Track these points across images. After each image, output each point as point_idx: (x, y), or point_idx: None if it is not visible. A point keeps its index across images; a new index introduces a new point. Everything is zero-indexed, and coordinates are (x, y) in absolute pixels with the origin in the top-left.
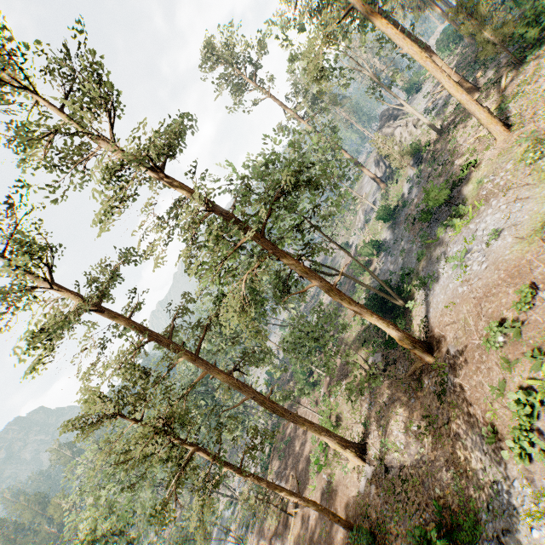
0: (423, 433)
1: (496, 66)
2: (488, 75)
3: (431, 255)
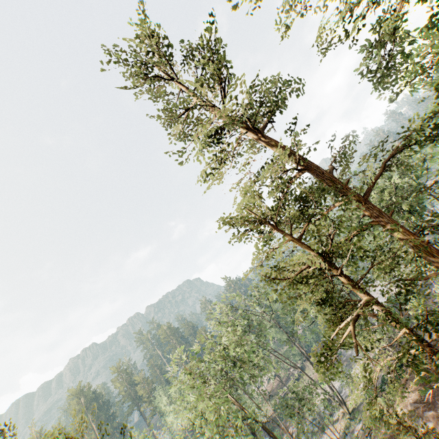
0: None
1: None
2: None
3: None
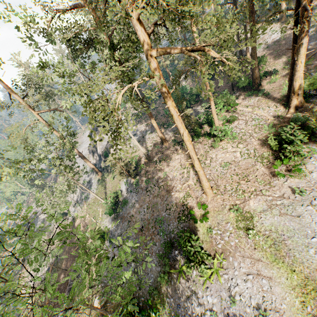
0: None
1: (174, 132)
2: (169, 134)
3: (176, 285)
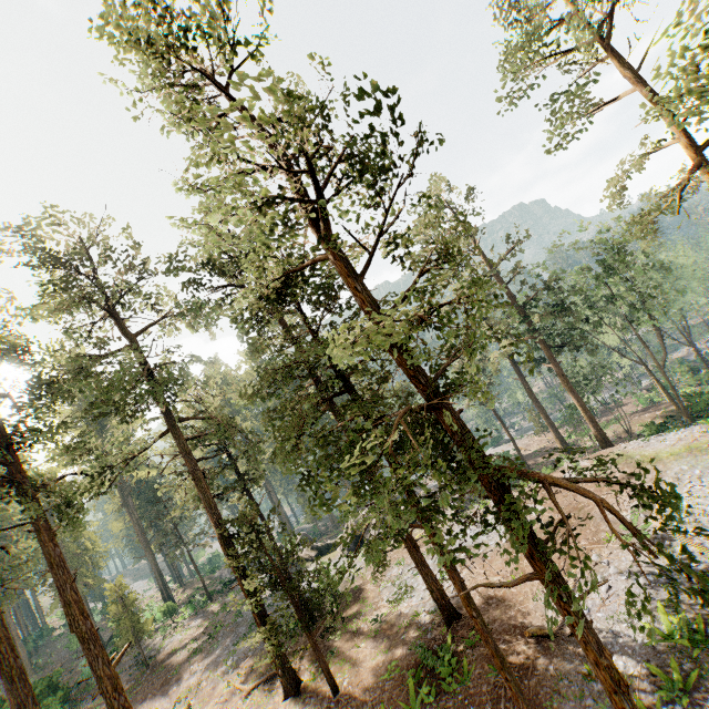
0: None
1: None
2: None
3: None
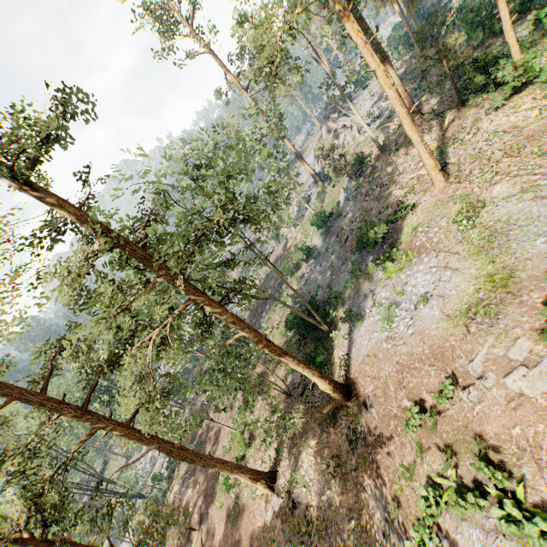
0: (332, 474)
1: (441, 97)
2: (432, 102)
3: (359, 288)
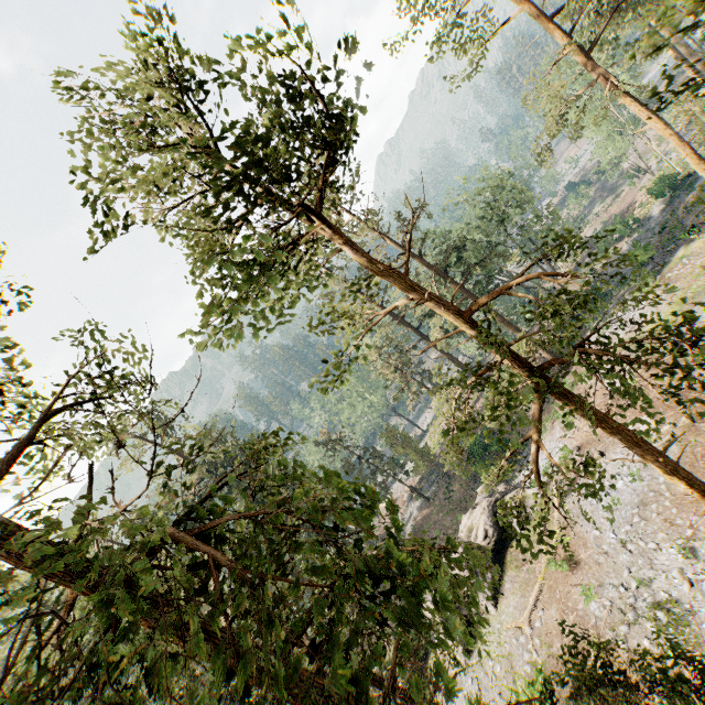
0: None
1: None
2: None
3: (625, 293)
